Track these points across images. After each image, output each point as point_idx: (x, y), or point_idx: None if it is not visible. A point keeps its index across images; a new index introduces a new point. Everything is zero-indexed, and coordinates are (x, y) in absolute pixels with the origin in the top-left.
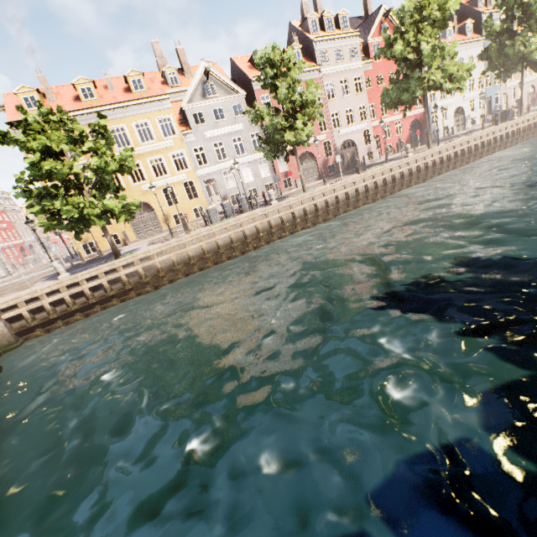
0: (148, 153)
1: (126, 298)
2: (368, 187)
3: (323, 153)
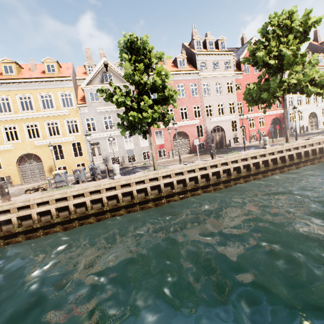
0: (46, 117)
1: None
2: (221, 173)
3: (195, 133)
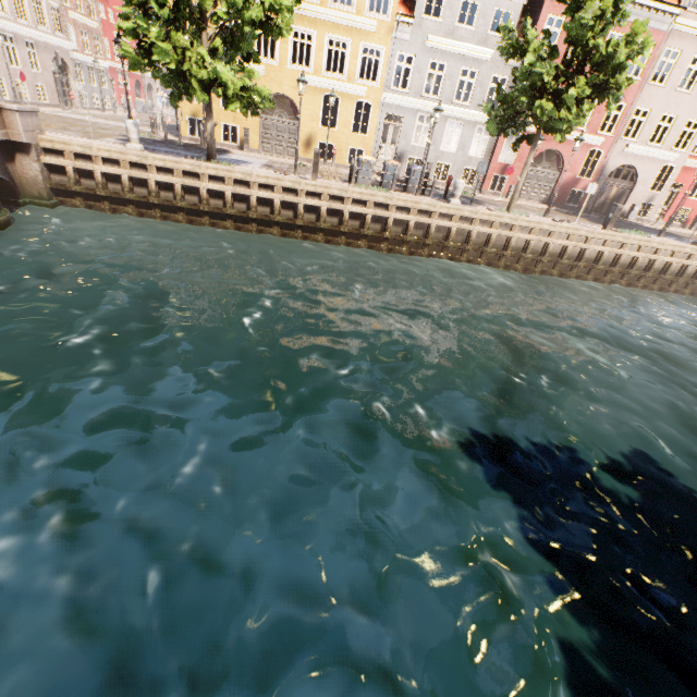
0: (332, 24)
1: (196, 220)
2: (603, 257)
3: (579, 166)
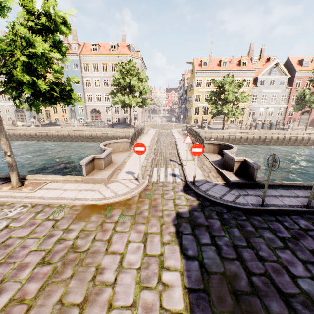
0: None
1: None
2: None
3: None
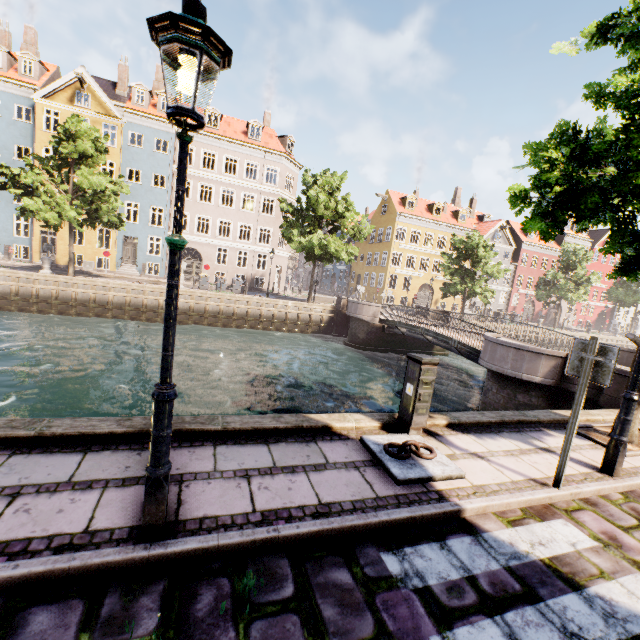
0: None
1: None
2: None
3: (541, 305)
